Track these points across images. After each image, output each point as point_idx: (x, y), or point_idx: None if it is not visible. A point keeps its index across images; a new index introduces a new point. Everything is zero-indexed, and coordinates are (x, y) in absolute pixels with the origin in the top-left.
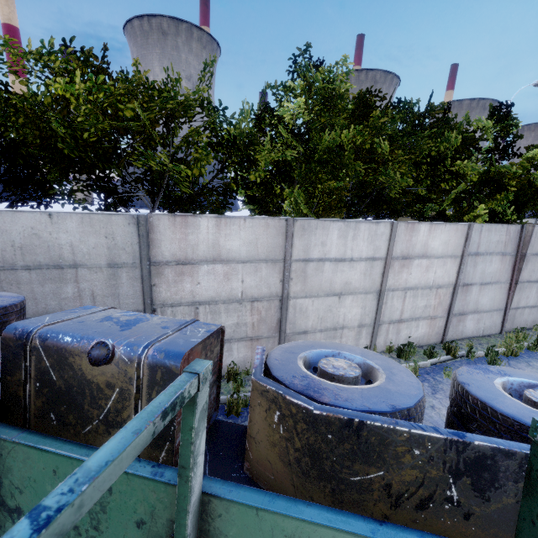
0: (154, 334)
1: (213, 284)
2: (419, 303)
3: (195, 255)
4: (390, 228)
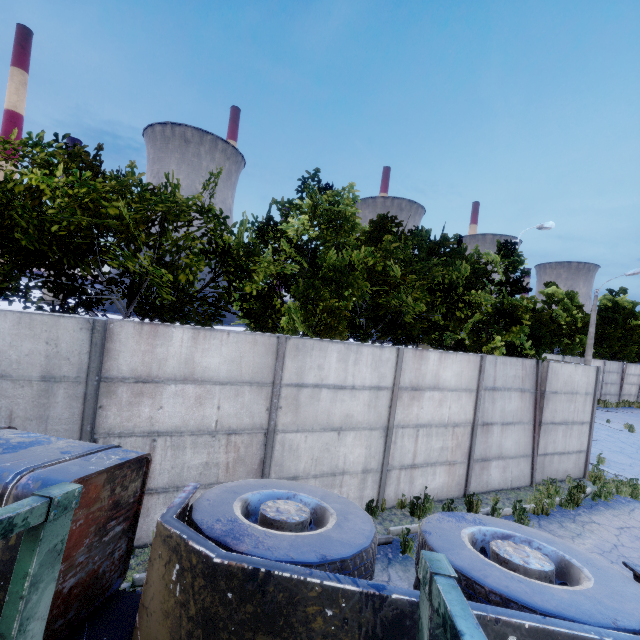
0: (44, 459)
1: (180, 409)
2: (434, 443)
3: (161, 371)
4: (396, 354)
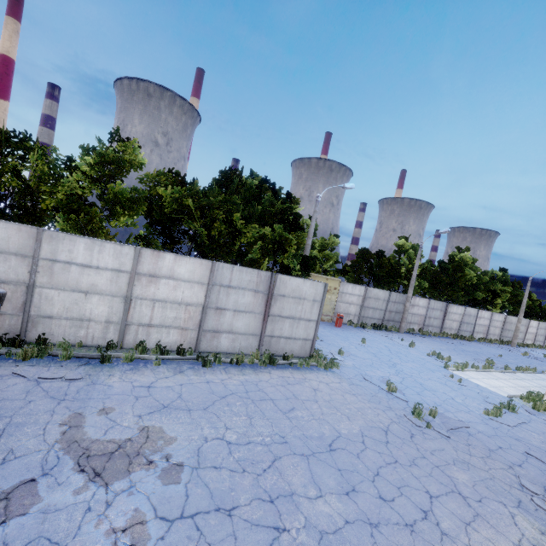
0: None
1: None
2: (168, 313)
3: None
4: (135, 251)
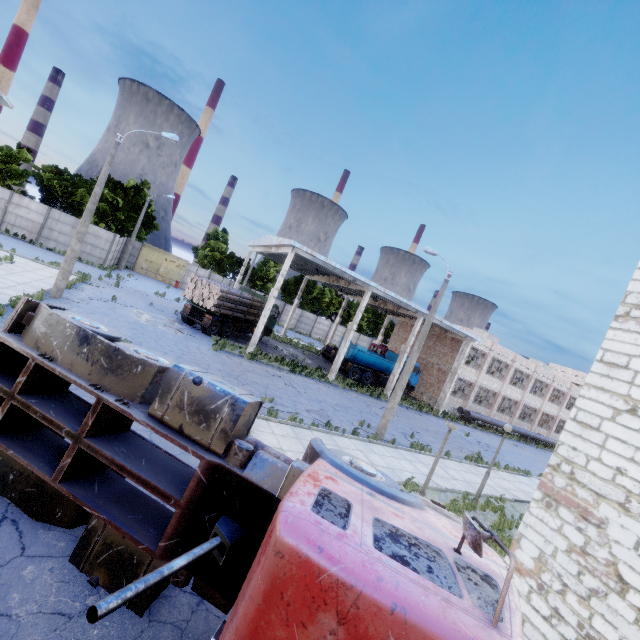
0: None
1: None
2: (24, 223)
3: None
4: (11, 193)
